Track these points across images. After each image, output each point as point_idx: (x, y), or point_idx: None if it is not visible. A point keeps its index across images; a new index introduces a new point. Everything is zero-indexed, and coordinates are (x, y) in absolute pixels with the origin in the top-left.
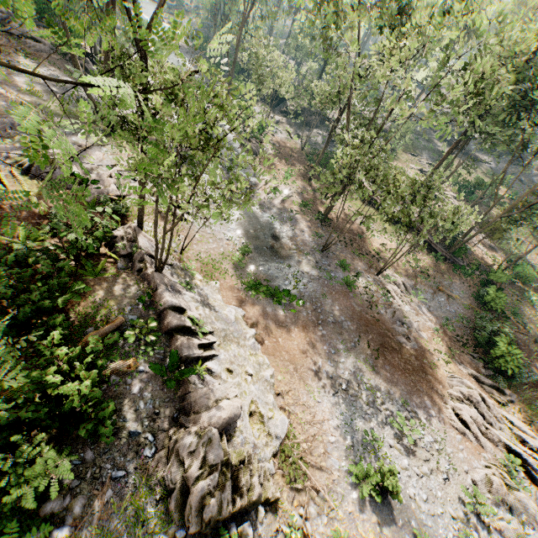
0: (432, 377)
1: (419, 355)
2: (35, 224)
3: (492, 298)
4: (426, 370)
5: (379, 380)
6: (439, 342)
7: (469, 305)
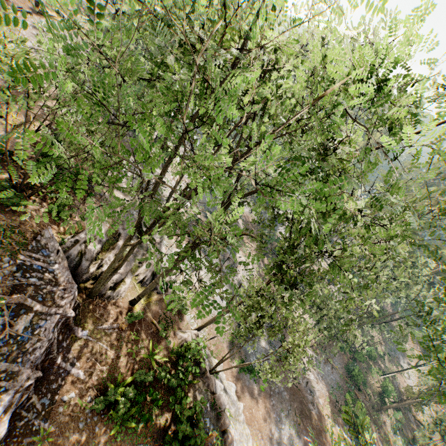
0: (325, 439)
1: (319, 419)
2: (151, 334)
3: (356, 375)
4: (322, 433)
5: (301, 443)
6: (328, 409)
7: (342, 375)
